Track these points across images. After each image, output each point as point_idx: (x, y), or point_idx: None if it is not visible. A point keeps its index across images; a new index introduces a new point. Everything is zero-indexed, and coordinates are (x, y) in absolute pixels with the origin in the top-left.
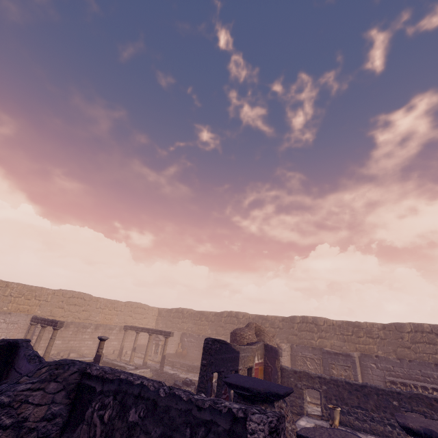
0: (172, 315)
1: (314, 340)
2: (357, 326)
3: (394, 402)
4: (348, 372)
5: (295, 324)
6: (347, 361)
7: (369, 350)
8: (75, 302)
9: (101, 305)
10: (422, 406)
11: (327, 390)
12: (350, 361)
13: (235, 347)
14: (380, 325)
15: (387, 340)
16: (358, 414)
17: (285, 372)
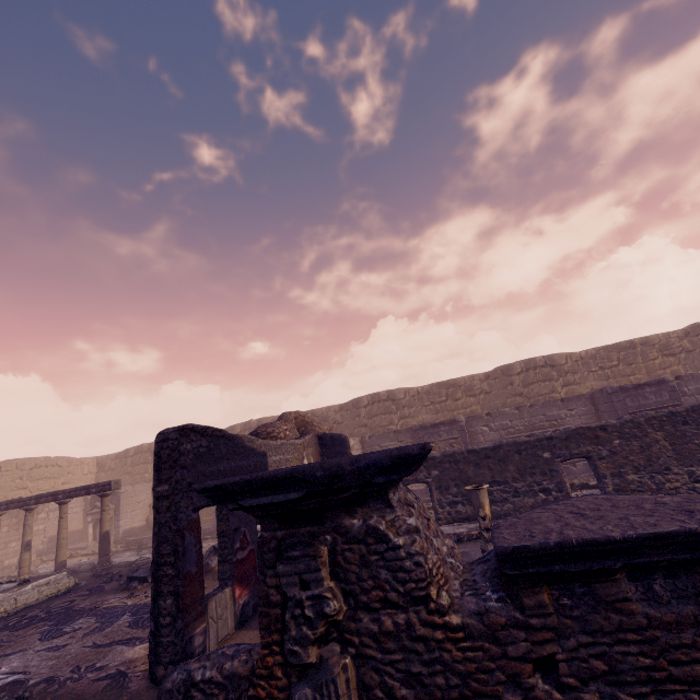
0: (130, 461)
1: (394, 424)
2: (453, 385)
3: (545, 455)
4: (456, 447)
5: (361, 410)
6: (452, 431)
7: (472, 413)
8: None
9: None
10: (585, 445)
11: (440, 476)
12: (456, 429)
13: (254, 444)
14: (482, 375)
15: (494, 393)
16: (495, 494)
17: None
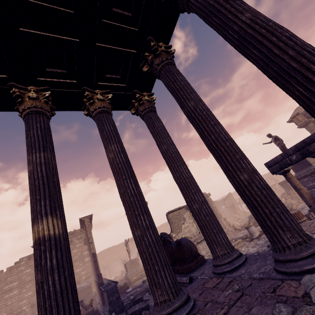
0: None
1: None
2: None
3: None
4: None
5: None
6: None
7: None
8: None
9: None
10: None
11: None
12: None
13: None
14: None
15: None
16: None
17: None
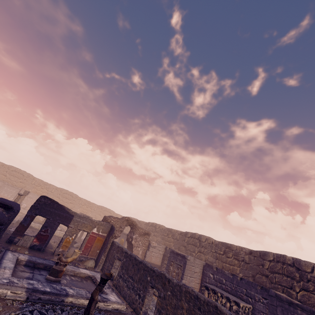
0: None
1: (194, 253)
2: (228, 247)
3: (148, 278)
4: (179, 270)
5: (186, 238)
6: (181, 261)
7: (232, 270)
8: (67, 197)
9: (82, 203)
10: (160, 284)
11: (124, 262)
12: (183, 261)
13: (70, 211)
14: (247, 249)
15: (250, 265)
16: (129, 282)
17: (114, 246)
